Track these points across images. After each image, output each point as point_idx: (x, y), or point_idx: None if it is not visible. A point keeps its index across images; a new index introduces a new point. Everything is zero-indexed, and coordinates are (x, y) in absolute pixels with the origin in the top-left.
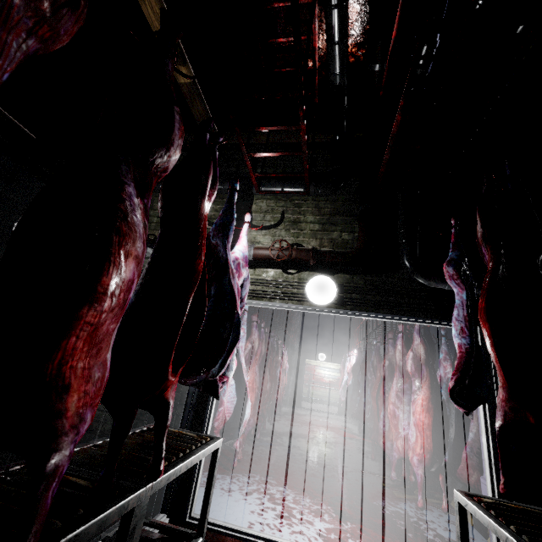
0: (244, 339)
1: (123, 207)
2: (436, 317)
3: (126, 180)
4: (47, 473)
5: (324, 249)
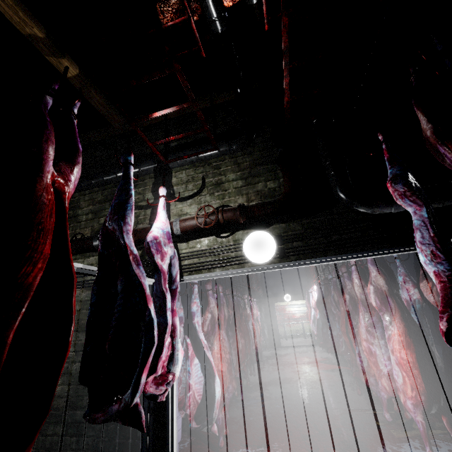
0: (199, 313)
1: None
2: (390, 245)
3: None
4: None
5: (253, 203)
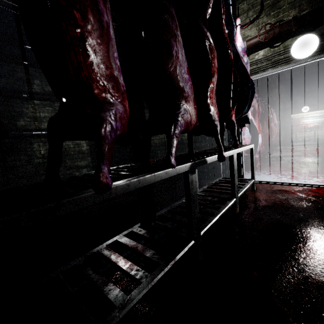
0: None
1: (207, 38)
2: None
3: (202, 26)
4: (217, 129)
5: (304, 13)
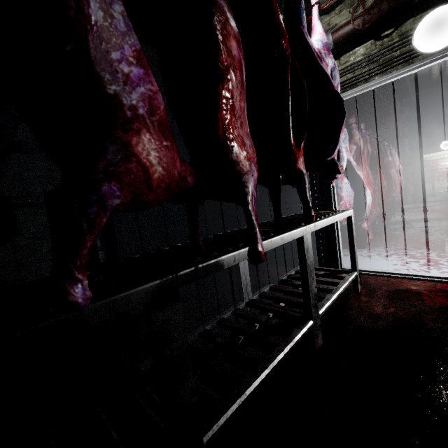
0: (346, 140)
1: None
2: None
3: None
4: (246, 192)
5: None
